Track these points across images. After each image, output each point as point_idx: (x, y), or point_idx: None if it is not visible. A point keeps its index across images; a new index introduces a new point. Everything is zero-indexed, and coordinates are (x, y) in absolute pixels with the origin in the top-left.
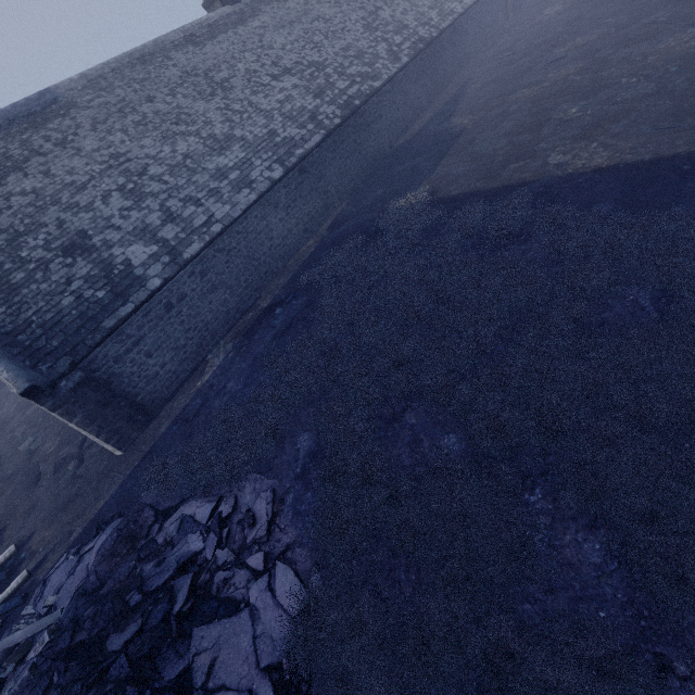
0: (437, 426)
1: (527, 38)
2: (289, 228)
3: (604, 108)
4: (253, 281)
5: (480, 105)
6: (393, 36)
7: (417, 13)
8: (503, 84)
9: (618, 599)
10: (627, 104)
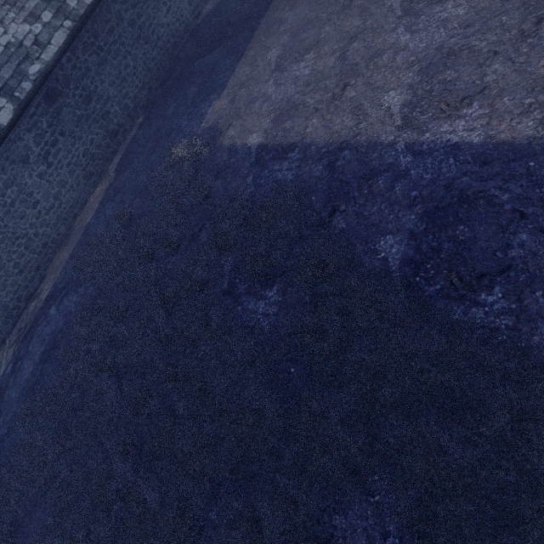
0: None
1: None
2: (60, 181)
3: None
4: (28, 261)
5: None
6: None
7: None
8: None
9: None
10: None
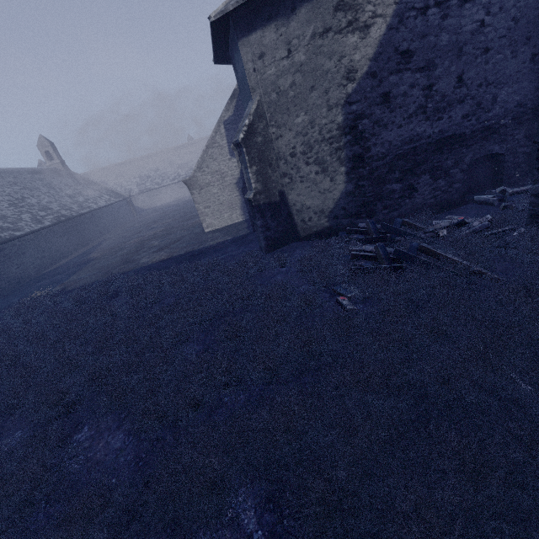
0: (4, 433)
1: (141, 222)
2: None
3: (169, 240)
4: None
5: (109, 247)
6: (38, 211)
7: (61, 204)
8: (125, 238)
9: (127, 461)
10: (178, 238)
